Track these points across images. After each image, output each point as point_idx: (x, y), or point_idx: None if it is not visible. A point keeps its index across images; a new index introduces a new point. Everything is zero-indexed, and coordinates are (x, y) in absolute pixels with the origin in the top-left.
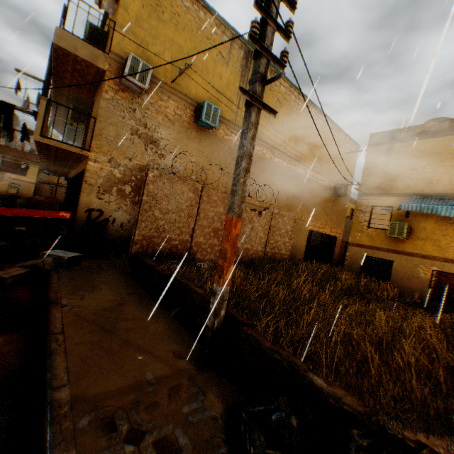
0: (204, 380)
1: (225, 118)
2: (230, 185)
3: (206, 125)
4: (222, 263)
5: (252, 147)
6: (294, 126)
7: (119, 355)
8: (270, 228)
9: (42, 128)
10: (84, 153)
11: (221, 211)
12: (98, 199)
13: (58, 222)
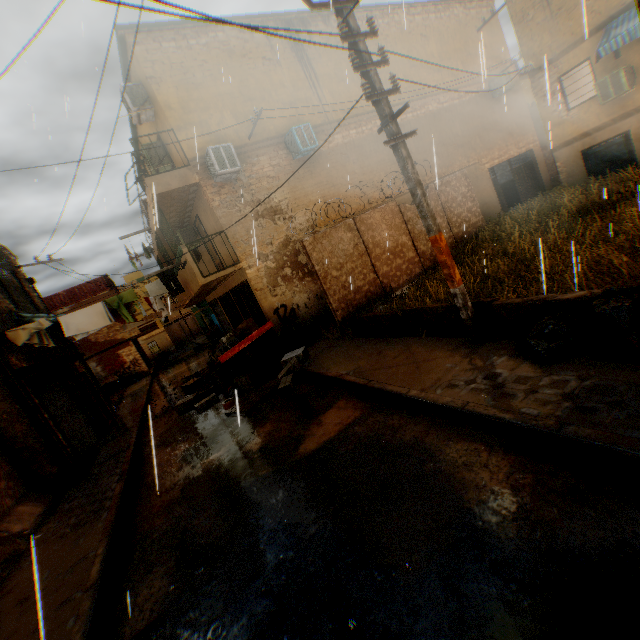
0: (486, 349)
1: (317, 126)
2: (368, 193)
3: (307, 152)
4: (448, 272)
5: (416, 174)
6: (390, 61)
7: (418, 369)
8: (443, 206)
9: (199, 271)
10: (238, 267)
11: (385, 229)
12: (275, 297)
13: (263, 336)
